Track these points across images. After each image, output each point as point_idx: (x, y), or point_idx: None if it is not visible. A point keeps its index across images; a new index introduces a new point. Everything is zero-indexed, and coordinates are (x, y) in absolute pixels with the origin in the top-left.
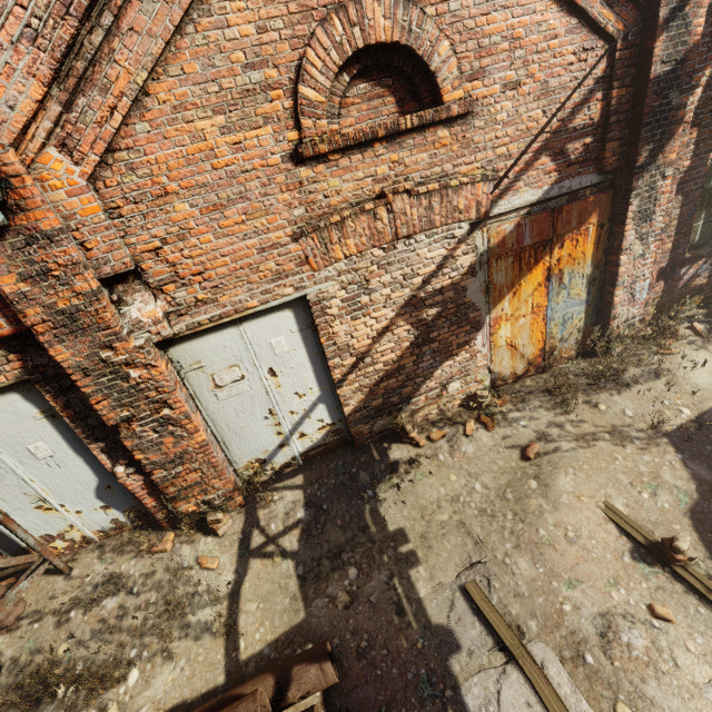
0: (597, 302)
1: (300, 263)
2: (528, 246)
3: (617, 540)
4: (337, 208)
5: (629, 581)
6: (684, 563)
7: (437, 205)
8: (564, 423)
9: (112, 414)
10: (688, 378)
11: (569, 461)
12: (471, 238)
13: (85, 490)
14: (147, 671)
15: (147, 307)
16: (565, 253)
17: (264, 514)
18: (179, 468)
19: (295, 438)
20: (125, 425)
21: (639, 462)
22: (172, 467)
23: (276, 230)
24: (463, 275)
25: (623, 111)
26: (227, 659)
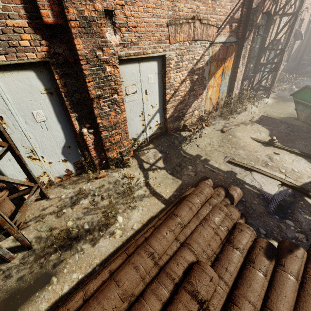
0: (229, 87)
1: (166, 38)
2: (220, 59)
3: (258, 143)
4: (181, 18)
5: (266, 150)
6: (275, 143)
7: (205, 30)
8: (229, 122)
9: (93, 91)
10: (252, 110)
11: (236, 130)
12: (209, 49)
13: (57, 147)
14: (125, 216)
15: (112, 36)
16: (227, 65)
17: (144, 158)
18: (113, 132)
19: (147, 129)
20: (96, 100)
21: (253, 128)
22: (111, 130)
23: (162, 18)
24: (205, 64)
25: (244, 17)
26: (160, 200)
